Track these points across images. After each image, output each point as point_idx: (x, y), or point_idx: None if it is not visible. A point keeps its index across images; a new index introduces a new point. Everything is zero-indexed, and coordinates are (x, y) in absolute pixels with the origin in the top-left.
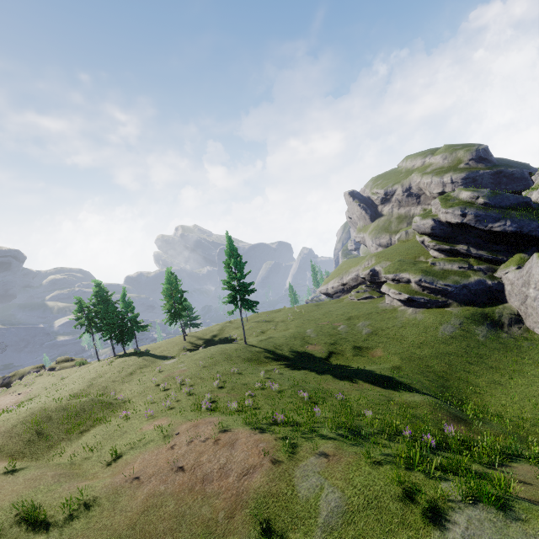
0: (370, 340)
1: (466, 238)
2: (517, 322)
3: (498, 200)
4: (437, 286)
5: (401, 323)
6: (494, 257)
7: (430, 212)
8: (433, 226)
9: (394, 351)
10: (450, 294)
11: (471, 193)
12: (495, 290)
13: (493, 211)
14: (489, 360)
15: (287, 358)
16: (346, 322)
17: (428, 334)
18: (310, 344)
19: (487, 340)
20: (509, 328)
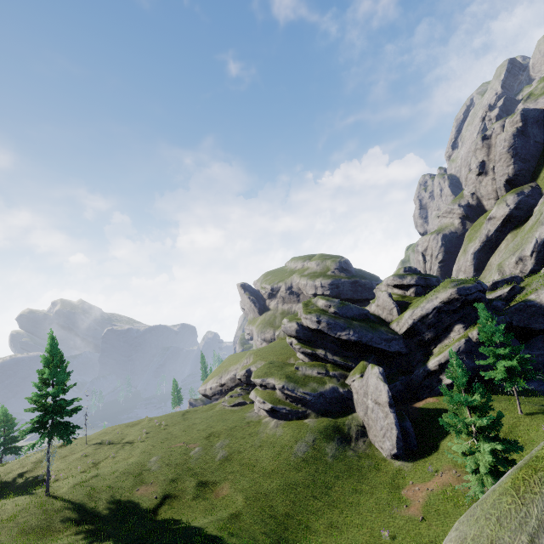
0: (221, 470)
1: (324, 343)
2: (363, 435)
3: (345, 311)
4: (297, 394)
5: (260, 442)
6: (346, 363)
7: (298, 315)
8: (297, 330)
9: (242, 486)
10: (309, 403)
11: (325, 301)
12: (347, 398)
13: (340, 320)
14: (333, 489)
15: (97, 516)
16: (203, 443)
17: (282, 457)
18: (144, 485)
19: (334, 461)
20: (356, 442)
